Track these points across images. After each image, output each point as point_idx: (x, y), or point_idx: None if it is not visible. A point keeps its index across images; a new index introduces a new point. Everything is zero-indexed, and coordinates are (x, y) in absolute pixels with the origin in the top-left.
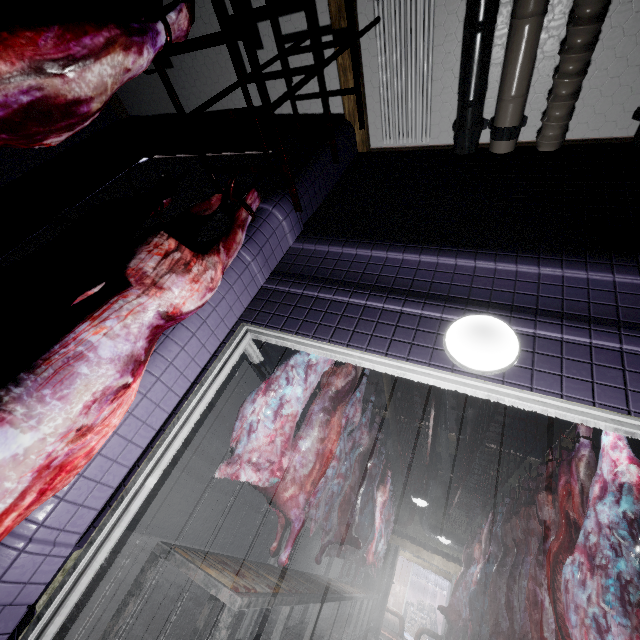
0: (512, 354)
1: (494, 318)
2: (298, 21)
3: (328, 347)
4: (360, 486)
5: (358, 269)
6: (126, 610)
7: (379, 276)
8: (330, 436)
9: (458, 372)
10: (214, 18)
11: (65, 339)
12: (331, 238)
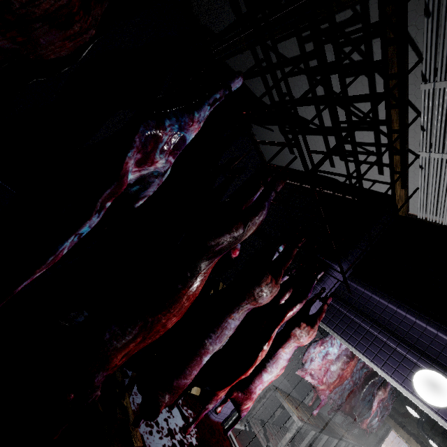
0: (446, 403)
1: (444, 380)
2: (369, 158)
3: (353, 349)
4: (363, 388)
5: (377, 311)
6: (261, 402)
7: (388, 321)
8: (348, 370)
9: (414, 396)
10: (321, 146)
11: (278, 352)
12: (366, 284)
